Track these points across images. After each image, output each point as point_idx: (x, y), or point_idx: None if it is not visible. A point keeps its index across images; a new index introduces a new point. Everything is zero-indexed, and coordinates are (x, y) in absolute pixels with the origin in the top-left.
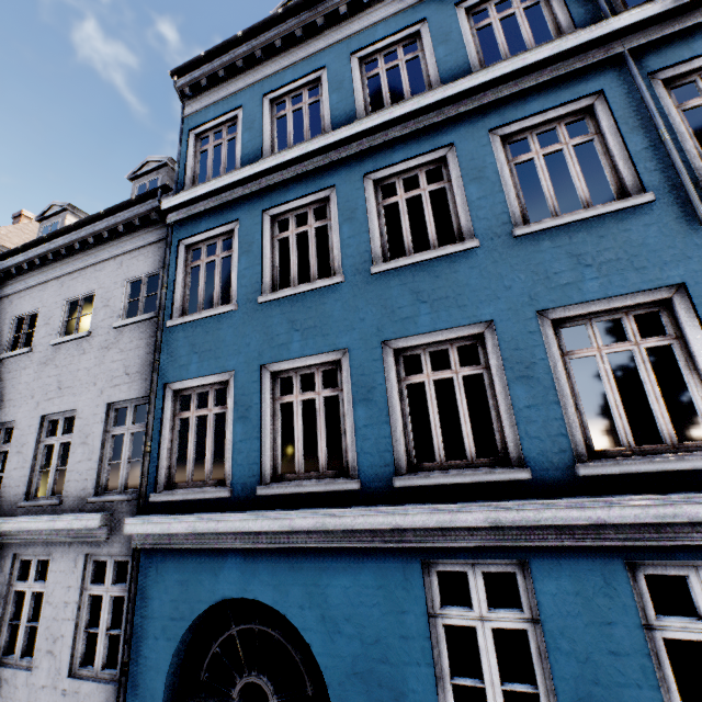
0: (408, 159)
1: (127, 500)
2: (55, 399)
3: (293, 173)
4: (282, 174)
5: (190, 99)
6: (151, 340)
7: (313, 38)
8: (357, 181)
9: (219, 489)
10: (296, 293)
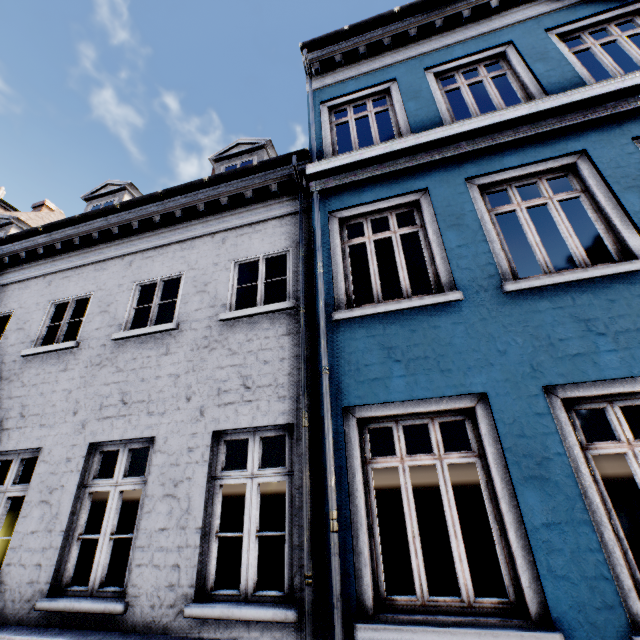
0: None
1: (274, 621)
2: (115, 419)
3: (511, 136)
4: (492, 138)
5: (316, 75)
6: (286, 339)
7: (483, 19)
8: (623, 145)
9: (534, 633)
10: (578, 279)
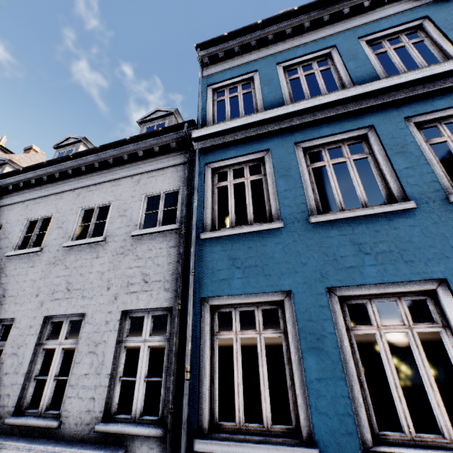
0: (451, 107)
1: (149, 436)
2: (61, 300)
3: (326, 114)
4: (314, 115)
5: (206, 66)
6: (173, 250)
7: (318, 29)
8: (398, 122)
9: (301, 448)
10: (357, 215)
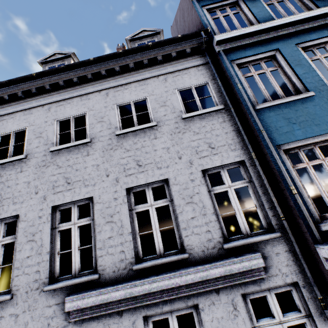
0: None
1: (271, 238)
2: (137, 174)
3: (312, 25)
4: (303, 25)
5: None
6: (224, 124)
7: None
8: None
9: None
10: None
